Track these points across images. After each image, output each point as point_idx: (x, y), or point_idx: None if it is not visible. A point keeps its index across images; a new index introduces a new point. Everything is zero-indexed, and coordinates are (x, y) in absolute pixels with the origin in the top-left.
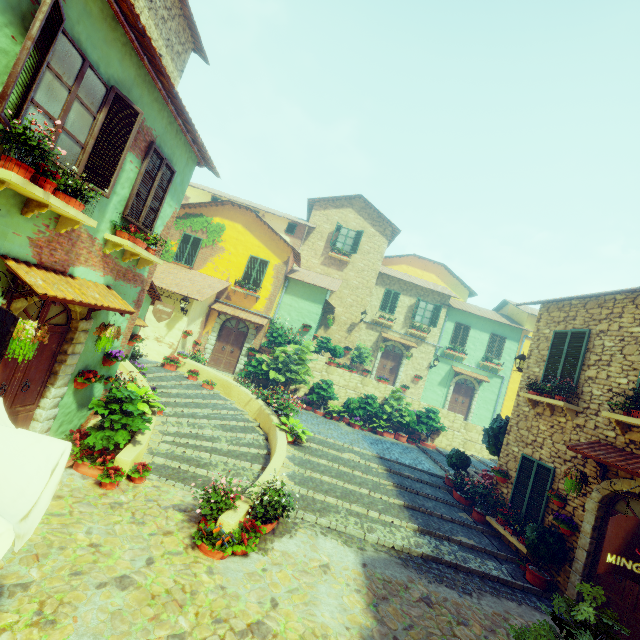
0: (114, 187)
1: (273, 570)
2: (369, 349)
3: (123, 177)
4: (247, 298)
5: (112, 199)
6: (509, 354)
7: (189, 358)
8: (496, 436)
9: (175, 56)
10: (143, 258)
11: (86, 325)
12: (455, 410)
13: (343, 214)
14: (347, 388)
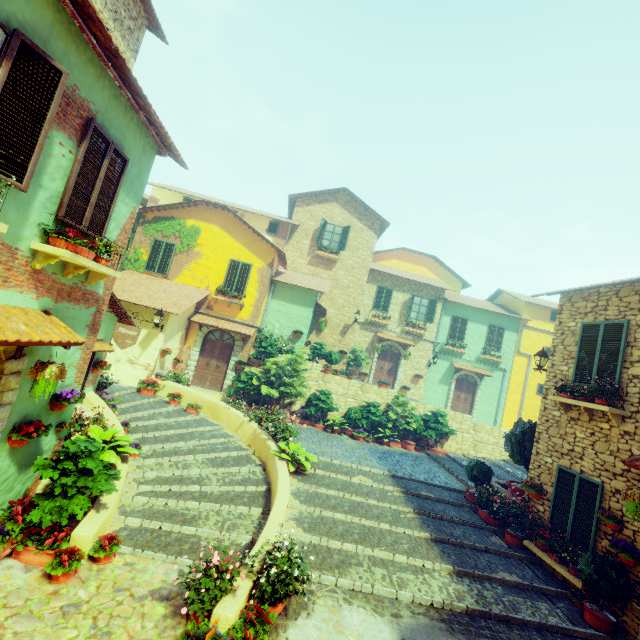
0: (38, 178)
1: None
2: (365, 351)
3: (51, 165)
4: (230, 306)
5: (37, 195)
6: (509, 345)
7: (169, 379)
8: (520, 443)
9: (126, 33)
10: (94, 271)
11: (17, 365)
12: (458, 408)
13: (328, 209)
14: (346, 396)
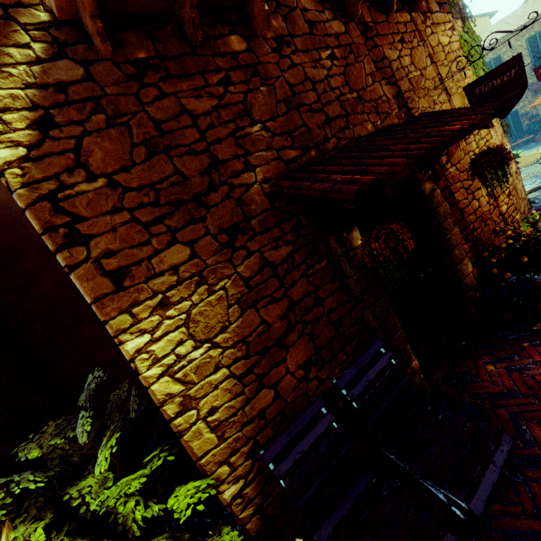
0: None
1: None
2: None
3: None
4: None
5: None
6: None
7: None
8: None
9: None
10: None
11: None
12: None
13: None
14: None
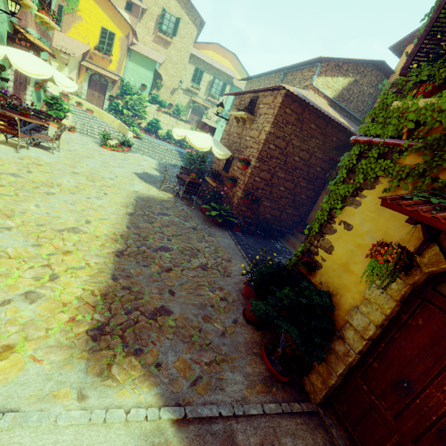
0: None
1: (128, 156)
2: (184, 107)
3: None
4: (104, 60)
5: None
6: None
7: (74, 95)
8: None
9: None
10: (49, 25)
11: None
12: None
13: (167, 0)
14: (168, 125)
